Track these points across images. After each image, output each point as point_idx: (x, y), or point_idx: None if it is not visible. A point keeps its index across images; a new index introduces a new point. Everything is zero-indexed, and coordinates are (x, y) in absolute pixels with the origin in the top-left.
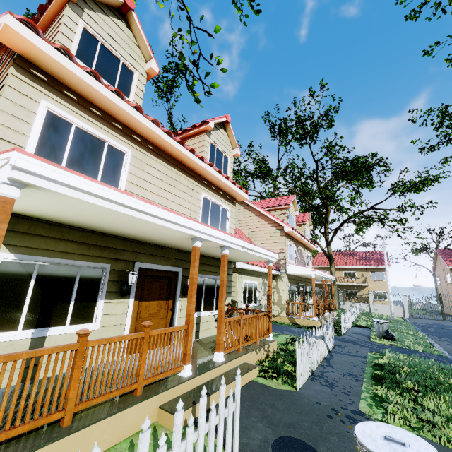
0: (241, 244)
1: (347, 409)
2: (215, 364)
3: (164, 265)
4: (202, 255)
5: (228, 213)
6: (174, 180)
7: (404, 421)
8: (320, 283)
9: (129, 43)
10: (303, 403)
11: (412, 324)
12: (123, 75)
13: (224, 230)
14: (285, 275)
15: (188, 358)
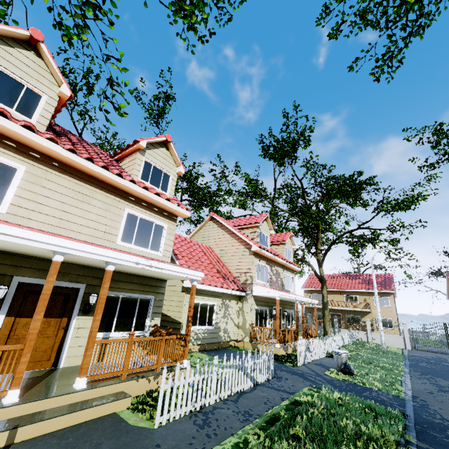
0: (134, 259)
1: None
2: (67, 390)
3: (58, 280)
4: (119, 271)
5: (164, 230)
6: (86, 195)
7: None
8: (319, 307)
9: (38, 70)
10: (138, 445)
11: (403, 357)
12: (27, 98)
13: (158, 247)
14: (251, 297)
15: (17, 382)
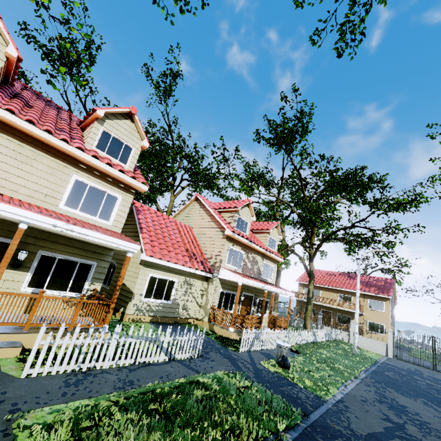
0: (50, 221)
1: (14, 406)
2: None
3: None
4: (58, 234)
5: (118, 201)
6: (28, 157)
7: (46, 435)
8: None
9: None
10: None
11: (373, 363)
12: None
13: (108, 216)
14: (216, 279)
15: None
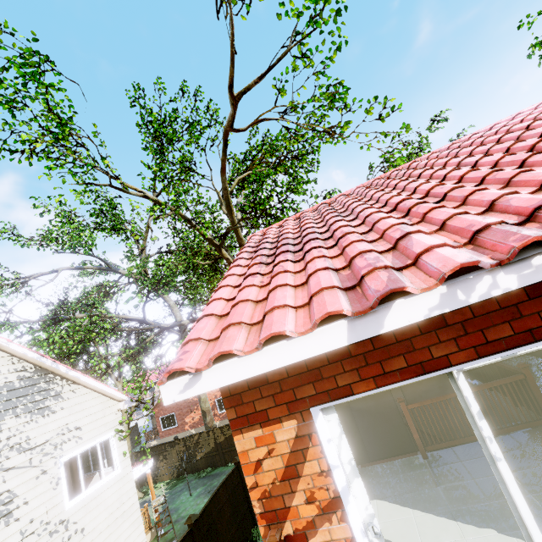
0: None
1: None
2: None
3: None
4: None
5: None
6: None
7: None
8: None
9: None
10: None
11: None
12: None
13: None
14: None
15: None
